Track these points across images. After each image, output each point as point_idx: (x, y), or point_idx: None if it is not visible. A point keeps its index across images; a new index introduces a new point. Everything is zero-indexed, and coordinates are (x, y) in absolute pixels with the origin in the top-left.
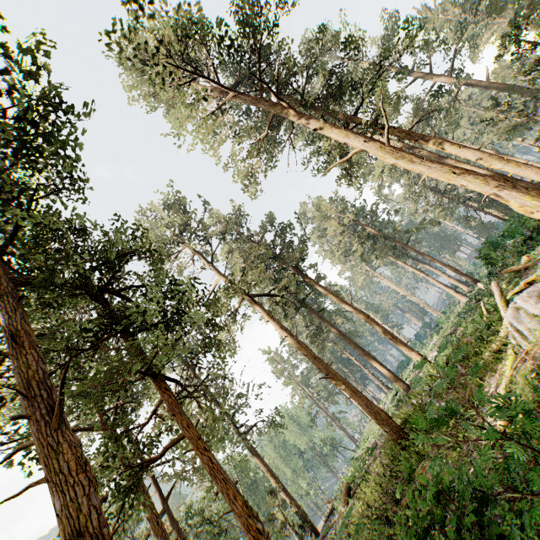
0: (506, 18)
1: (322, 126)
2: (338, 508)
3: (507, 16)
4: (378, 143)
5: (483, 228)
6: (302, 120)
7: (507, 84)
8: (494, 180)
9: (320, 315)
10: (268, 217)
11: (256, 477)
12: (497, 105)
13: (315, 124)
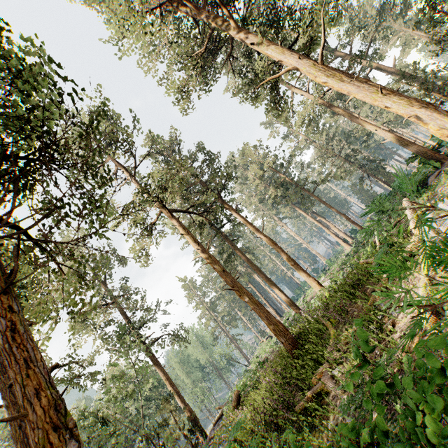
0: (410, 27)
1: (260, 42)
2: (227, 413)
3: (411, 26)
4: (312, 60)
5: (369, 196)
6: (241, 34)
7: (414, 61)
8: (417, 102)
9: (232, 244)
10: (197, 147)
11: (158, 385)
12: (404, 77)
13: (253, 39)
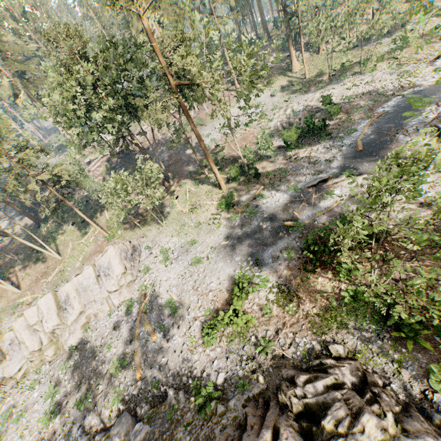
0: None
1: None
2: None
3: None
4: None
5: None
6: None
7: None
8: None
9: None
10: None
11: None
12: None
13: None
